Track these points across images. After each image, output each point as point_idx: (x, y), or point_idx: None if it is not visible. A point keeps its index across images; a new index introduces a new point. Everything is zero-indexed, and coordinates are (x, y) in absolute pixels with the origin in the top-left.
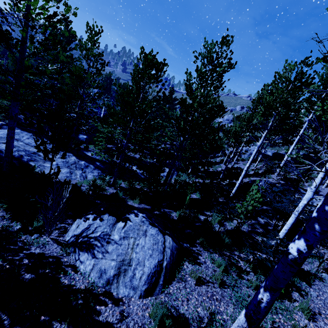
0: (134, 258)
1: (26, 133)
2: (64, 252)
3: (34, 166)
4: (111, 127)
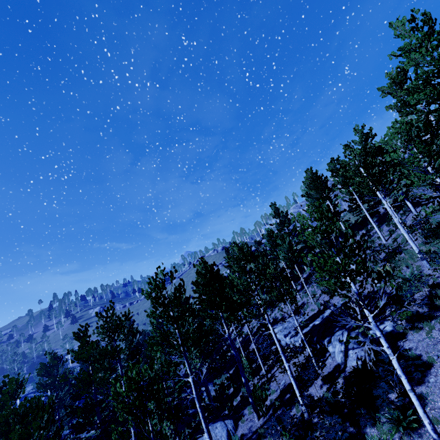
0: (218, 437)
1: None
2: None
3: None
4: None
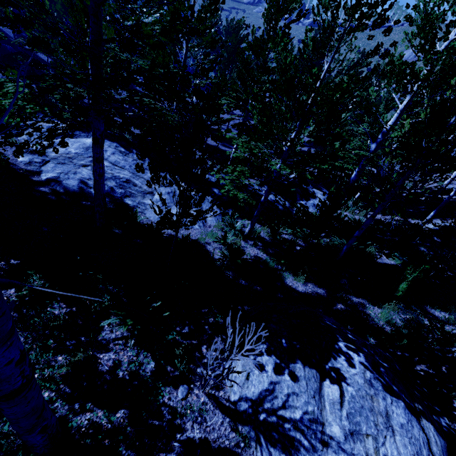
0: None
1: (108, 143)
2: (240, 438)
3: (135, 212)
4: (256, 139)
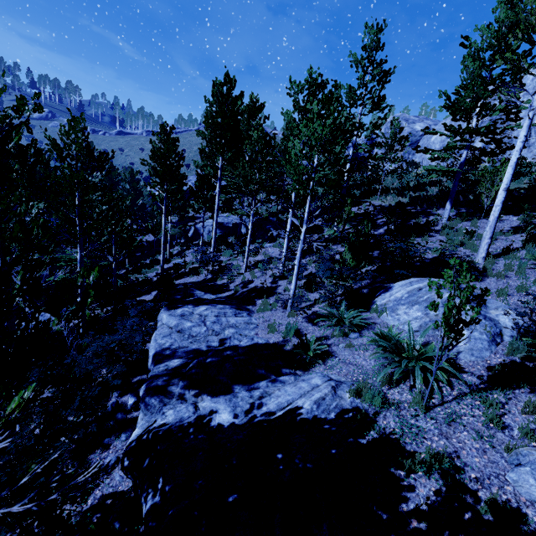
0: None
1: None
2: None
3: None
4: None
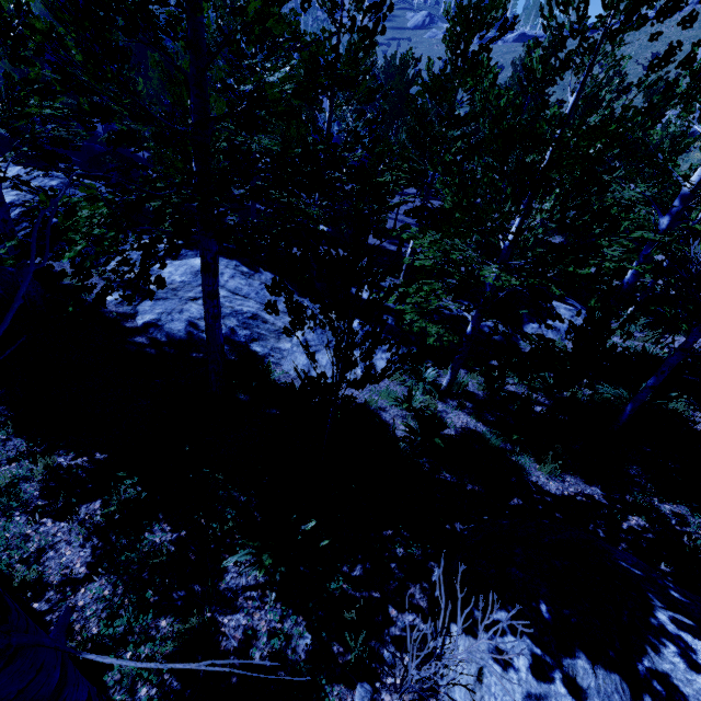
0: None
1: (225, 262)
2: None
3: (268, 366)
4: (453, 236)
